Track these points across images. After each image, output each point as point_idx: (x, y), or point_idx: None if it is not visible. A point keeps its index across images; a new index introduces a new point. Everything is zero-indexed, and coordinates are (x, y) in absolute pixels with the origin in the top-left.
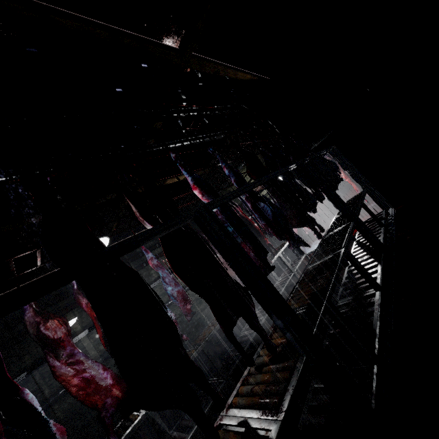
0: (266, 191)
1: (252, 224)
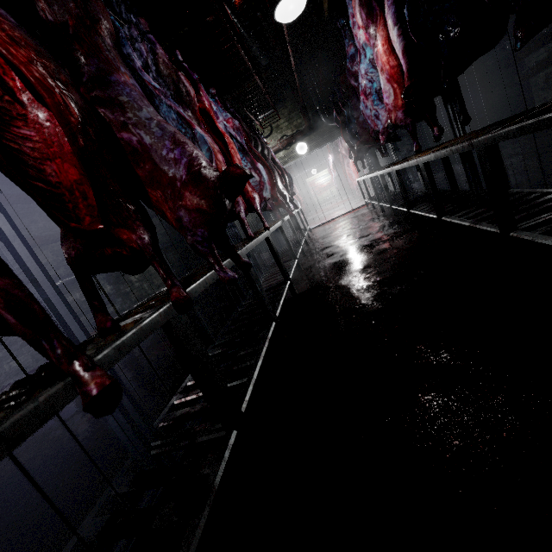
0: (282, 154)
1: (281, 169)
